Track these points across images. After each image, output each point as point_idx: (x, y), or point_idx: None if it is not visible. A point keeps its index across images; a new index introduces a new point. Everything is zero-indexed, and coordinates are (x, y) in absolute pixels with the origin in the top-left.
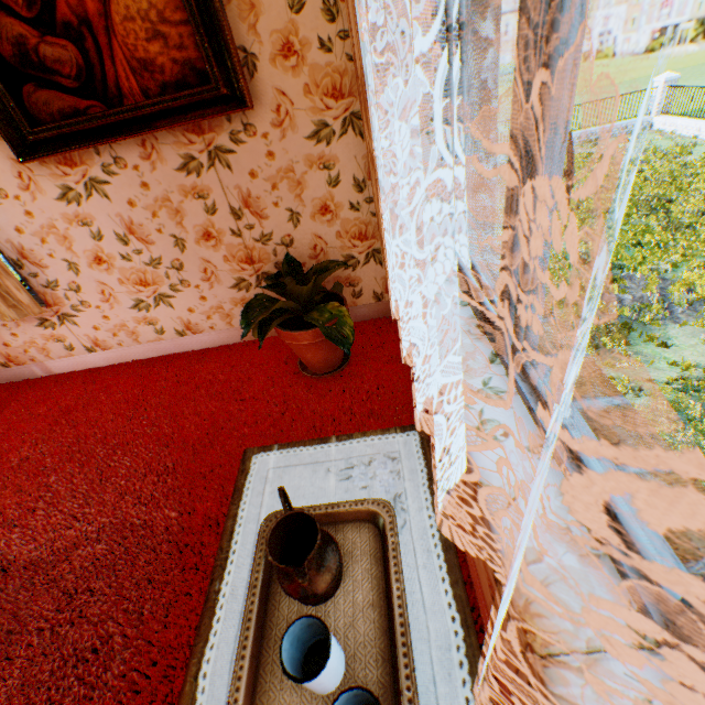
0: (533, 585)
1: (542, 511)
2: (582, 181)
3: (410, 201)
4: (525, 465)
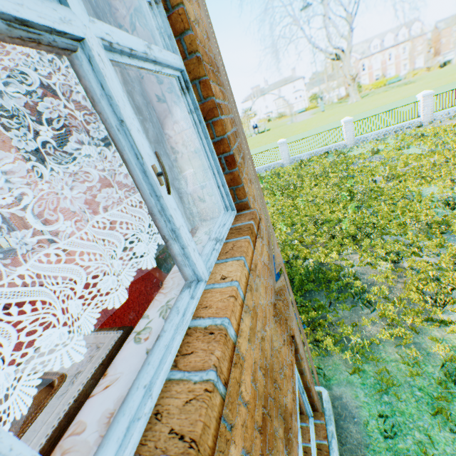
0: (62, 450)
1: (113, 397)
2: (451, 143)
3: (195, 183)
4: (136, 362)
